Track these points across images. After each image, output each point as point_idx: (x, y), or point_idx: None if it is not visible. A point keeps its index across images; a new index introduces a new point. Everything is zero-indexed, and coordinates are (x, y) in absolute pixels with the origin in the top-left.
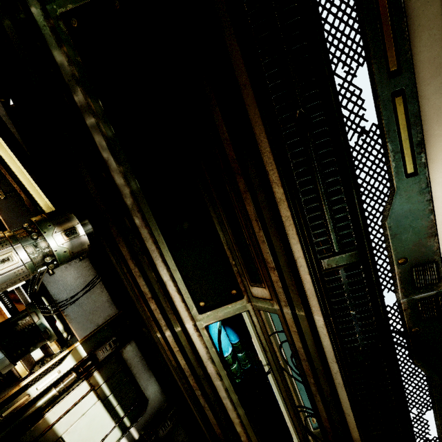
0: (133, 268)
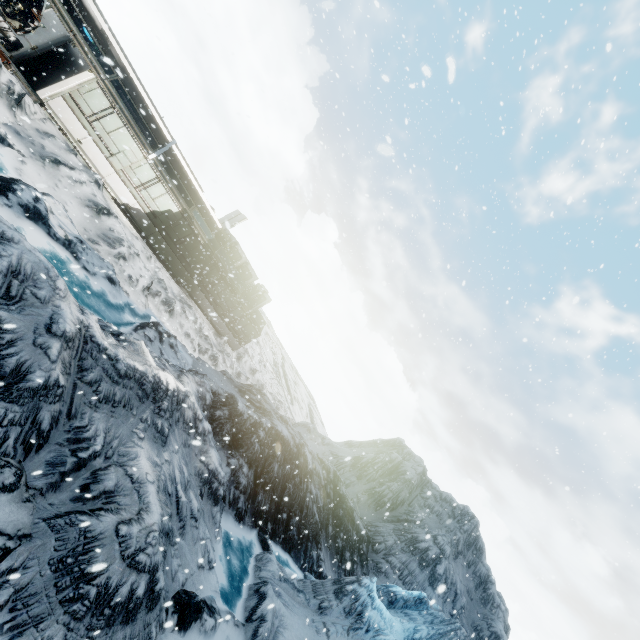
0: None
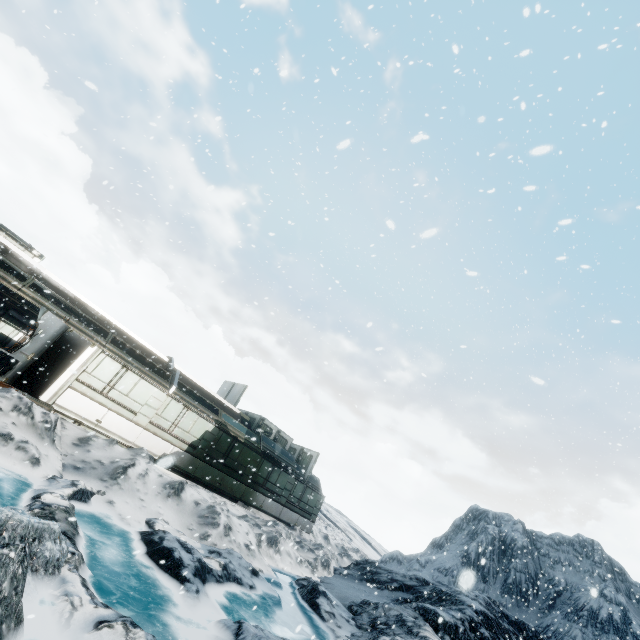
0: None
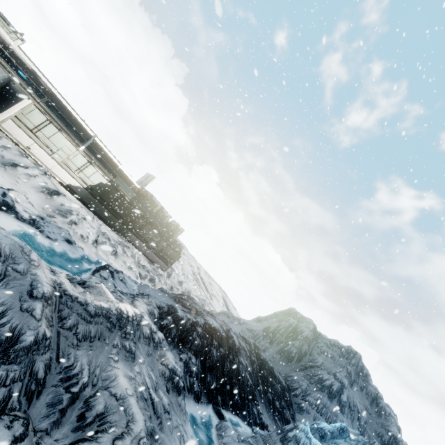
0: None
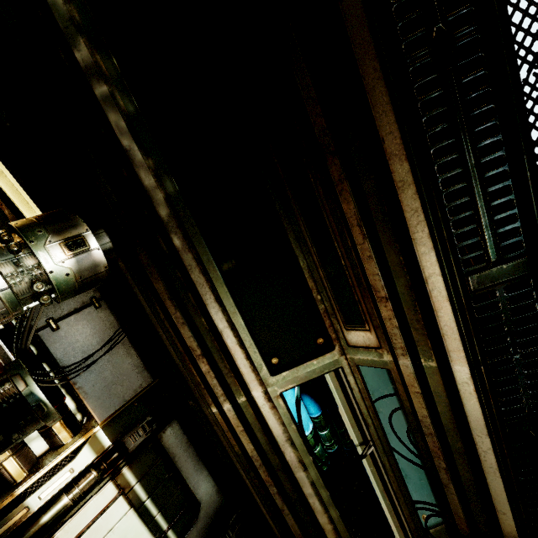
0: (173, 312)
